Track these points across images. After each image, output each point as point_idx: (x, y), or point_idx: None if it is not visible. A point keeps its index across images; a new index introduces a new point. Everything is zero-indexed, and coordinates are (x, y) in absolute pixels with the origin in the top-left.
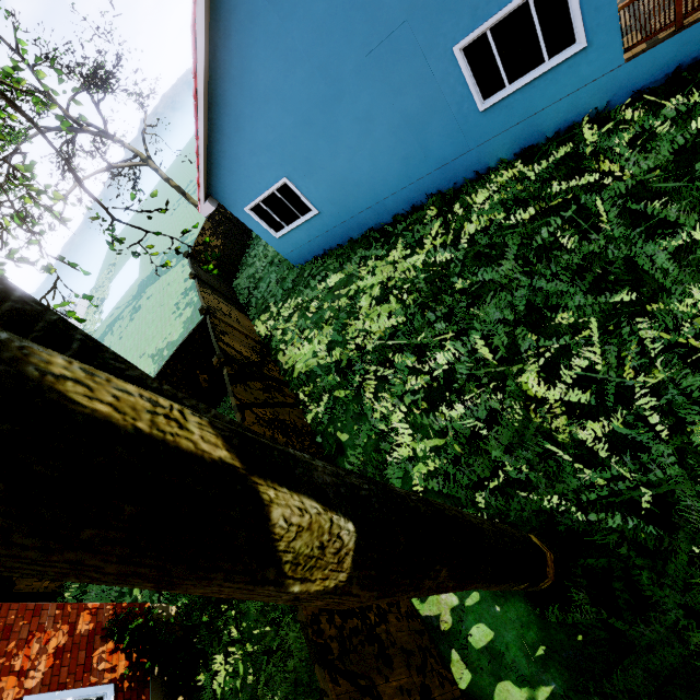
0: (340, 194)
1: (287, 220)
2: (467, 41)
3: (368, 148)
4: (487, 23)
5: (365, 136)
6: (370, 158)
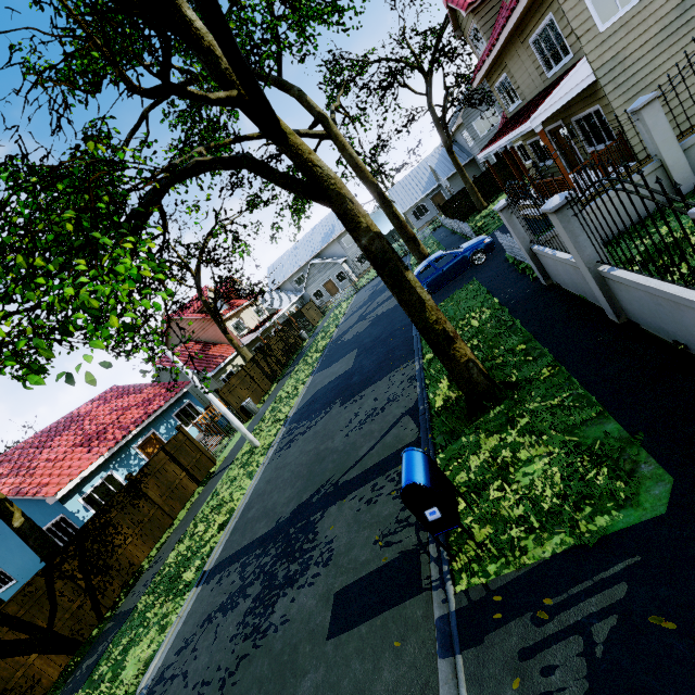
0: (25, 573)
1: (4, 583)
2: (45, 528)
3: (28, 556)
4: (48, 524)
5: (25, 551)
6: (31, 559)
